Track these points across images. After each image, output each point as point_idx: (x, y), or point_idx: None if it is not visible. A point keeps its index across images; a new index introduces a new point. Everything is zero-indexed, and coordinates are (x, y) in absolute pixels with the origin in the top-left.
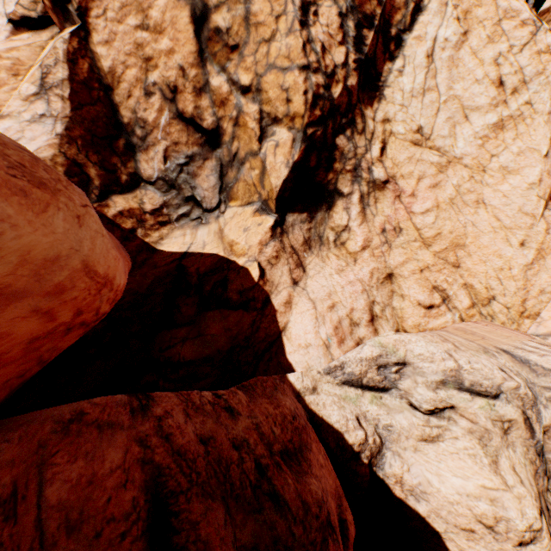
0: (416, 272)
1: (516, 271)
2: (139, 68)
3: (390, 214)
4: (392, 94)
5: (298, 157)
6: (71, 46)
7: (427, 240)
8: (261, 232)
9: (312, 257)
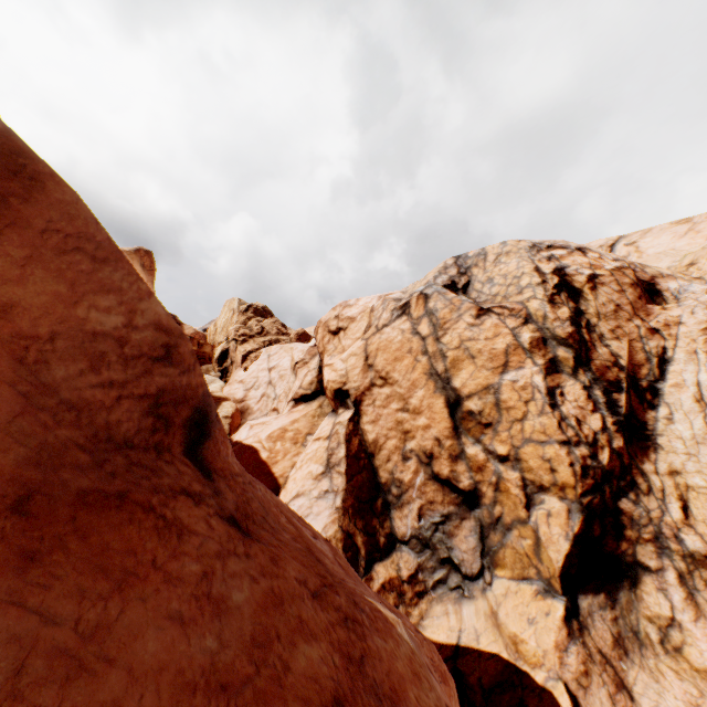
0: None
1: None
2: (398, 438)
3: None
4: (668, 442)
5: (577, 528)
6: (347, 429)
7: None
8: (552, 627)
9: (635, 670)
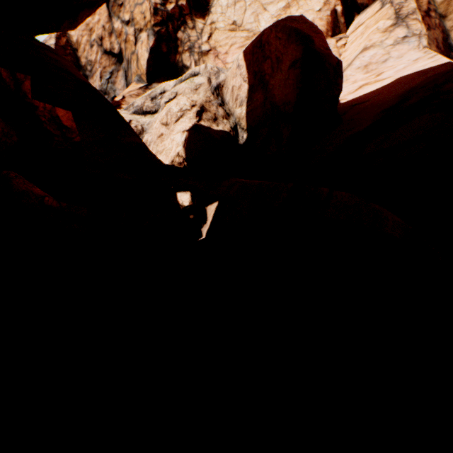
0: None
1: None
2: (88, 35)
3: None
4: (215, 10)
5: (152, 45)
6: (59, 33)
7: None
8: (133, 89)
9: None
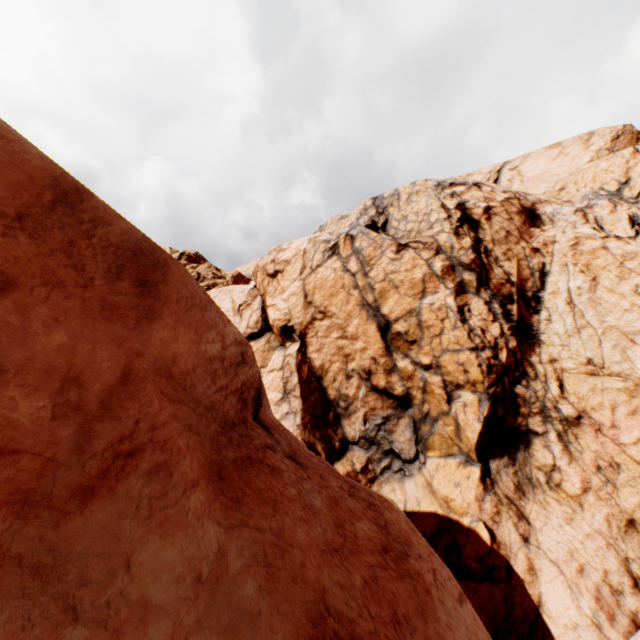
0: None
1: None
2: (341, 361)
3: (597, 448)
4: (548, 338)
5: (486, 412)
6: (297, 359)
7: None
8: (472, 486)
9: (530, 504)
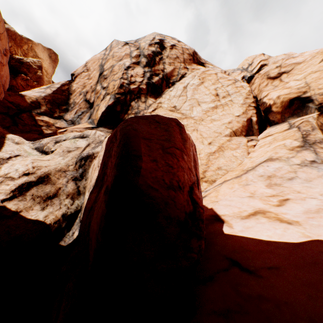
0: None
1: (203, 155)
2: (82, 88)
3: None
4: (165, 96)
5: (110, 104)
6: (66, 83)
7: None
8: (82, 126)
9: None
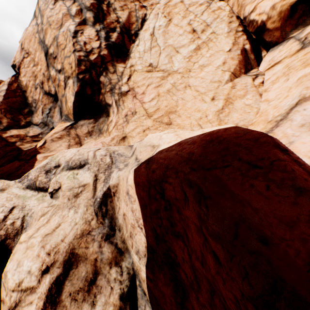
0: (140, 132)
1: (211, 116)
2: (33, 80)
3: (131, 107)
4: (134, 55)
5: (77, 90)
6: (11, 80)
7: (150, 114)
8: (59, 129)
9: (91, 140)
